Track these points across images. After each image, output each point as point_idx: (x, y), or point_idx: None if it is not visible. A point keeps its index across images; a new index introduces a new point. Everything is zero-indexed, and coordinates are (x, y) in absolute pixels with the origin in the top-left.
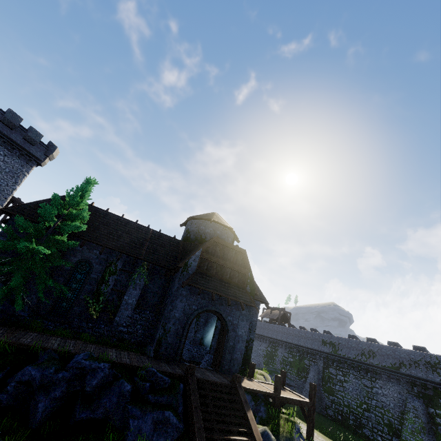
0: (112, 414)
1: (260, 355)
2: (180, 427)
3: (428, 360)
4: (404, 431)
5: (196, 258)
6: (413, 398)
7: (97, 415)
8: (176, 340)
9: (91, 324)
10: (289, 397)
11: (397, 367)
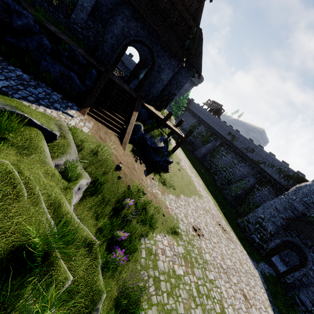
0: (32, 51)
1: (189, 124)
2: (82, 88)
3: (282, 168)
4: (233, 184)
5: None
6: (252, 177)
7: (21, 45)
8: (110, 52)
9: (52, 9)
10: (171, 127)
11: (259, 163)
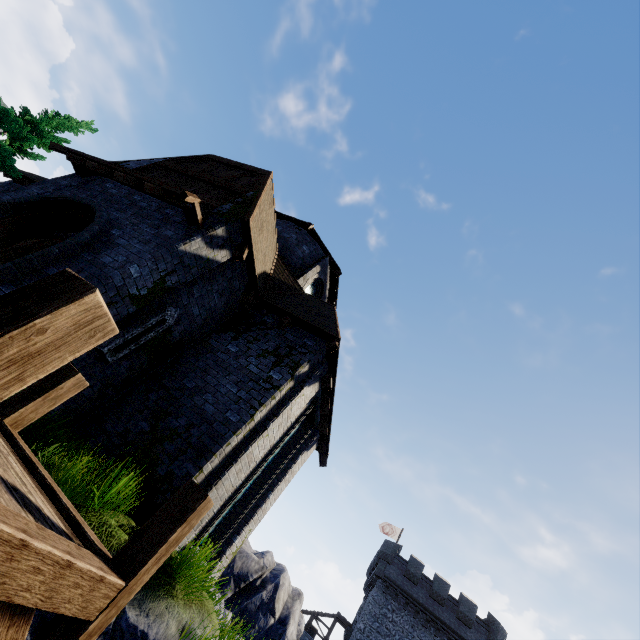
0: None
1: None
2: None
3: None
4: None
5: (144, 163)
6: None
7: None
8: None
9: None
10: None
11: None
